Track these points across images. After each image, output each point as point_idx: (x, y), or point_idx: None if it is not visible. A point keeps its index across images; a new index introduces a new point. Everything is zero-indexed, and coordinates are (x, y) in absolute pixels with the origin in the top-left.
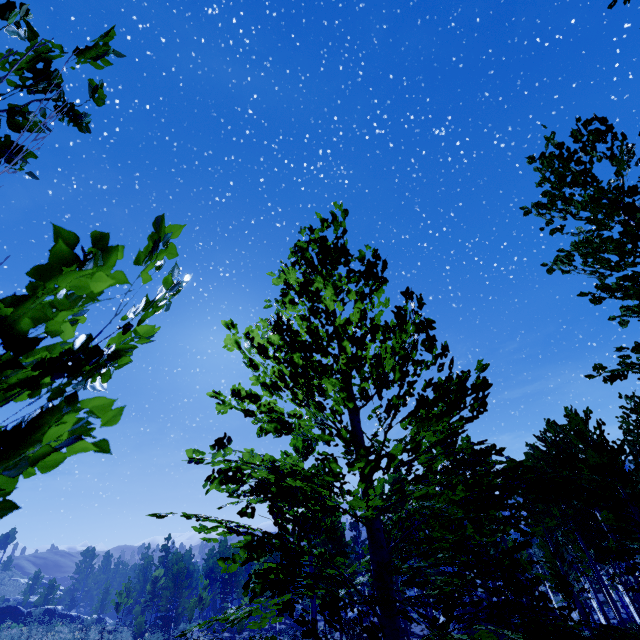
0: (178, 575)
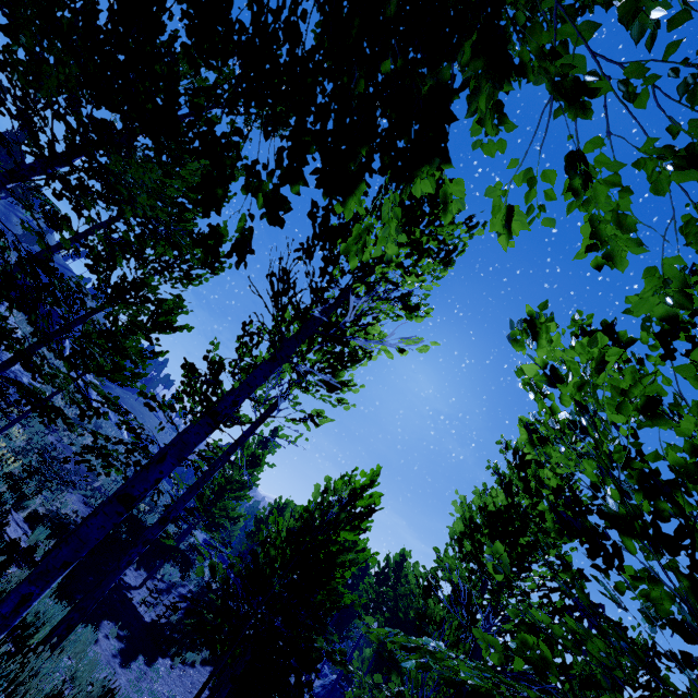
0: None
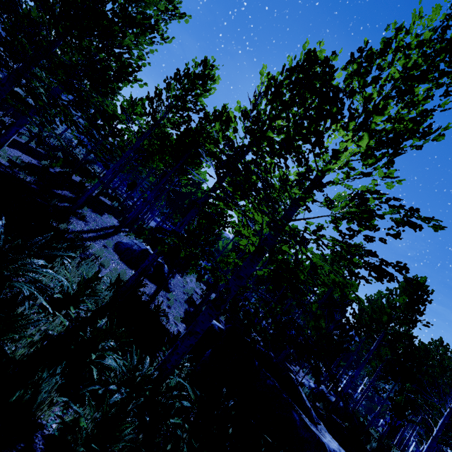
0: None
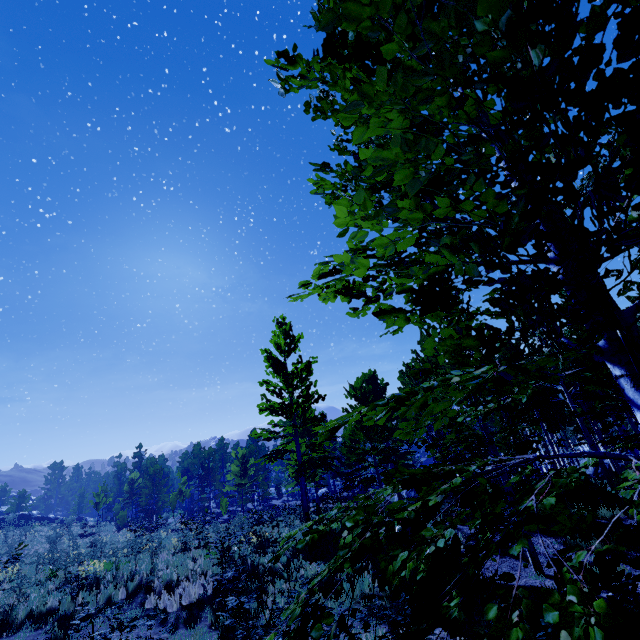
0: (155, 475)
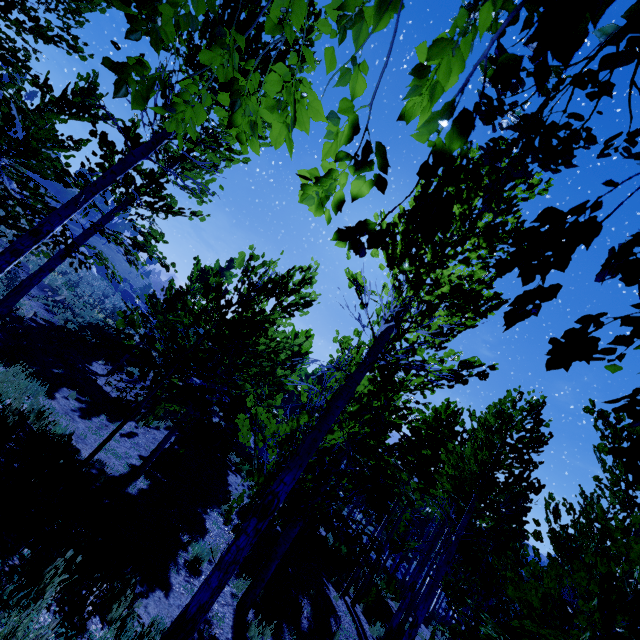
0: None
